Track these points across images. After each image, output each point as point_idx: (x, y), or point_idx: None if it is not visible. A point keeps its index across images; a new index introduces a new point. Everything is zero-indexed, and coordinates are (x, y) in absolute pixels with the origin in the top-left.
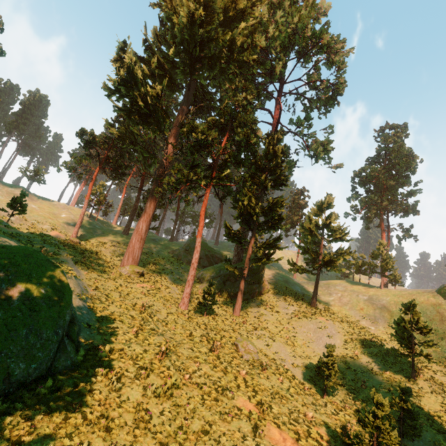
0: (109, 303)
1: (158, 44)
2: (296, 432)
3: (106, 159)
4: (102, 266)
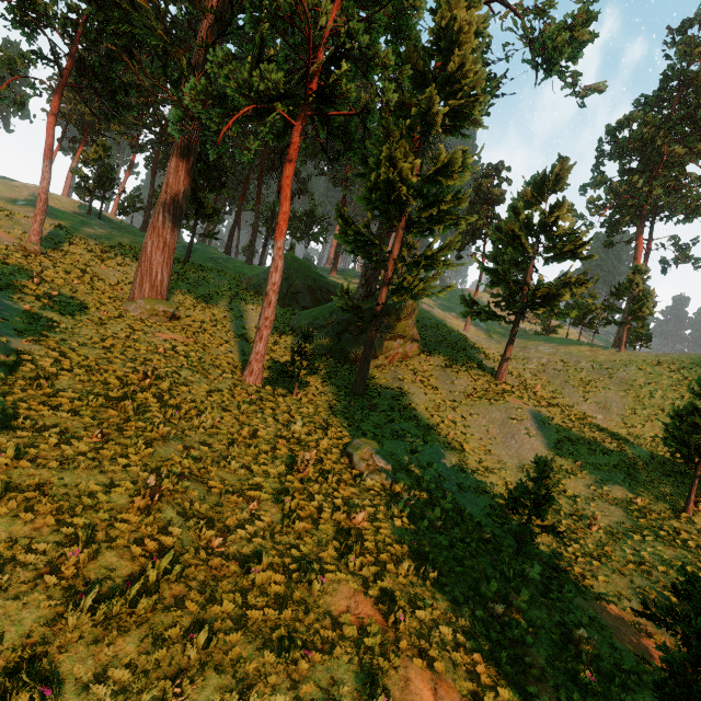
0: (61, 371)
1: None
2: (471, 670)
3: (78, 65)
4: (81, 298)
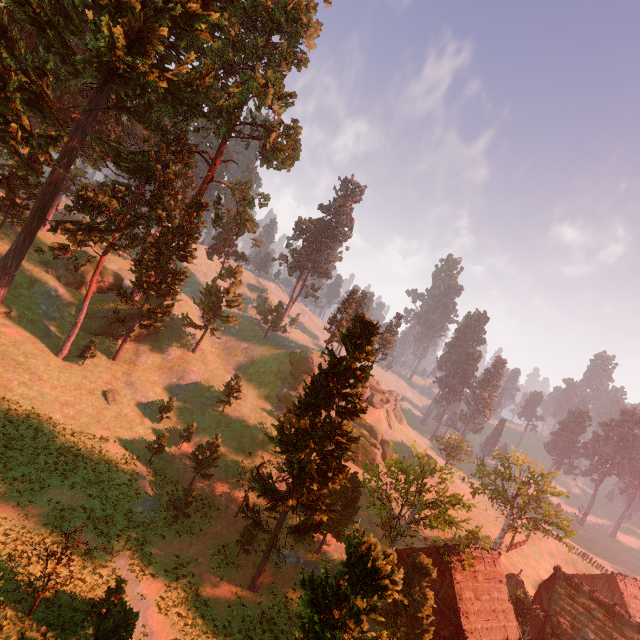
0: None
1: (56, 6)
2: (125, 443)
3: None
4: None
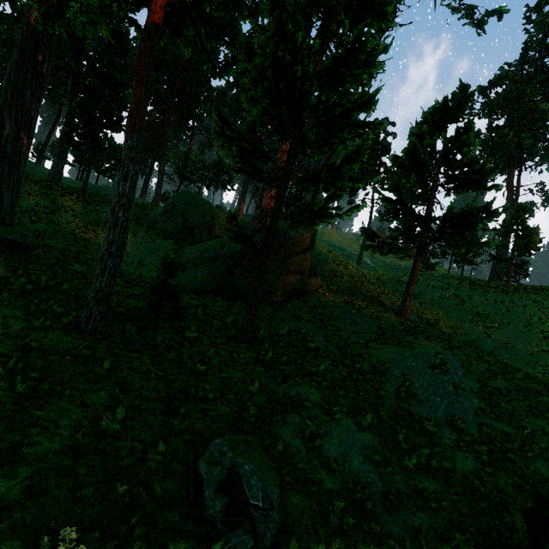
0: None
1: None
2: None
3: None
4: None
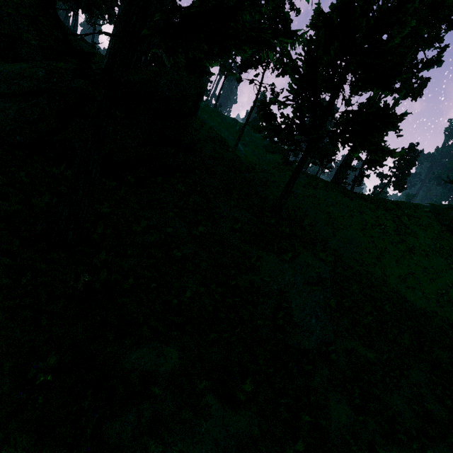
0: None
1: None
2: None
3: None
4: None
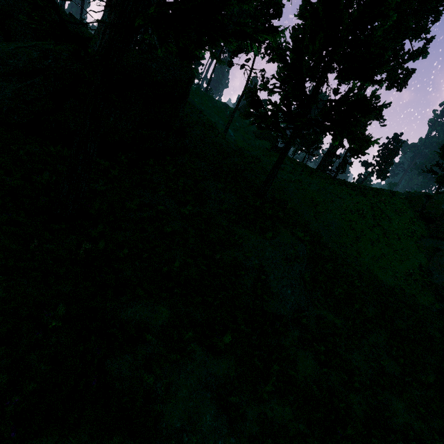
0: None
1: None
2: None
3: None
4: None
